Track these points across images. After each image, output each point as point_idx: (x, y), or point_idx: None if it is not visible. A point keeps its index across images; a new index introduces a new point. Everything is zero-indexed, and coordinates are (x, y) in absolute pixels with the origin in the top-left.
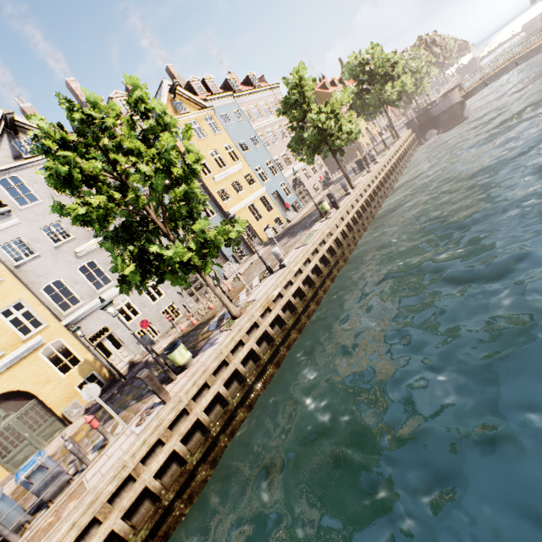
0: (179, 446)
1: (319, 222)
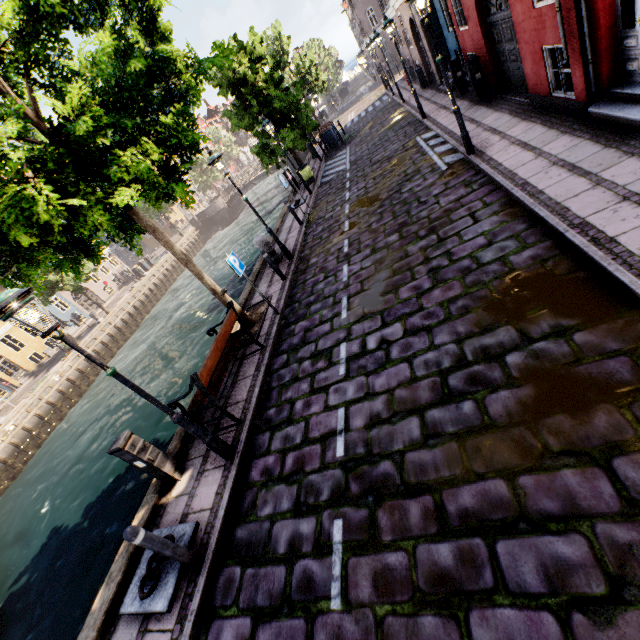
0: None
1: (61, 361)
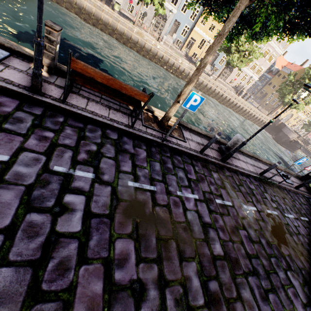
0: (93, 10)
1: (189, 62)
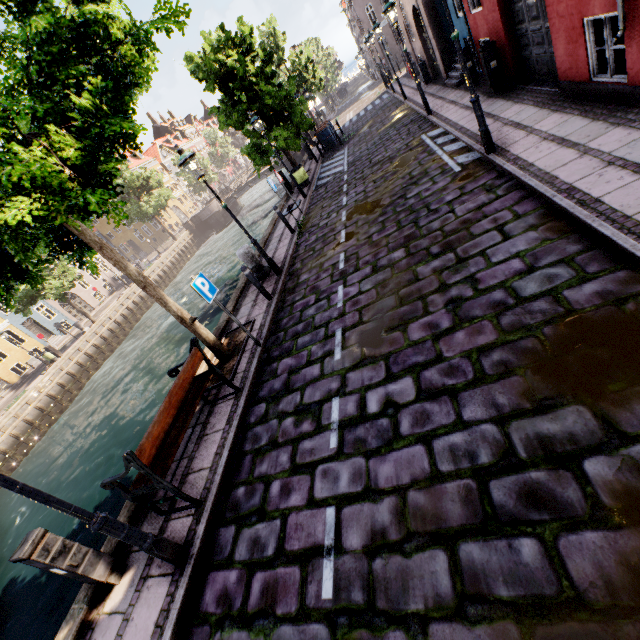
0: None
1: (41, 374)
